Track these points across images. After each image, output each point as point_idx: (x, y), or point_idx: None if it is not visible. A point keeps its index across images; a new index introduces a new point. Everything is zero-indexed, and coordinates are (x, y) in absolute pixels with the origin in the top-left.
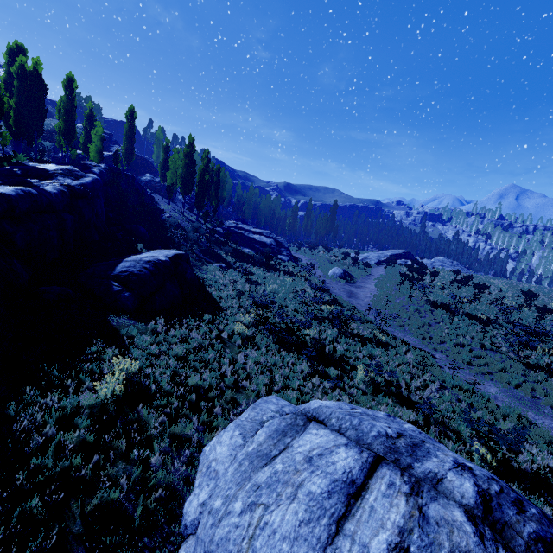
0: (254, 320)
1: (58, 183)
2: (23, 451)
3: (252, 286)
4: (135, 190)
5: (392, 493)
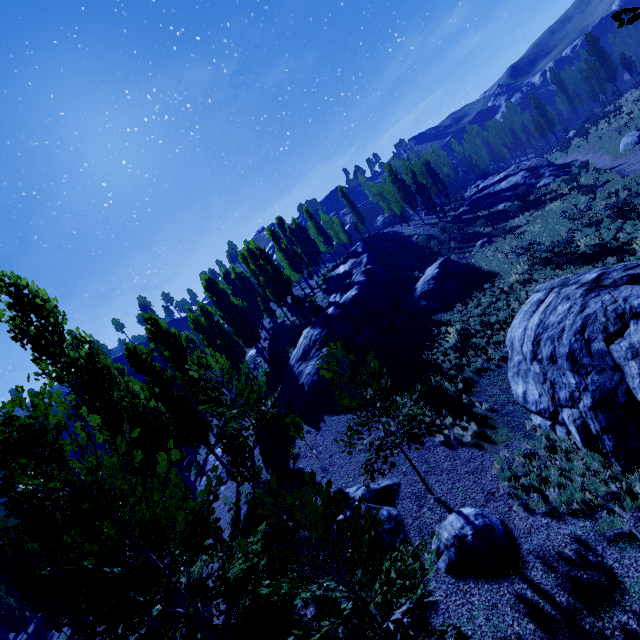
0: (528, 266)
1: (359, 274)
2: (437, 364)
3: (519, 239)
4: (384, 240)
5: (551, 294)
